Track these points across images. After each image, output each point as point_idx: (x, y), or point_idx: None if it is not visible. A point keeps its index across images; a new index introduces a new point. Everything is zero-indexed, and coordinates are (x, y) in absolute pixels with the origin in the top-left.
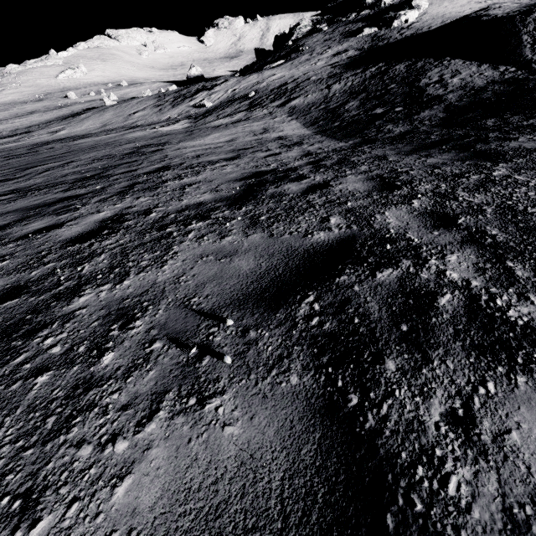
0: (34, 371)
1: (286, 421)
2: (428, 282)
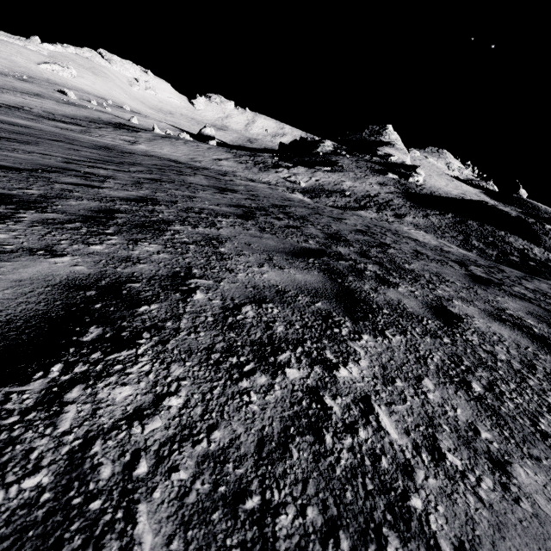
0: None
1: None
2: None
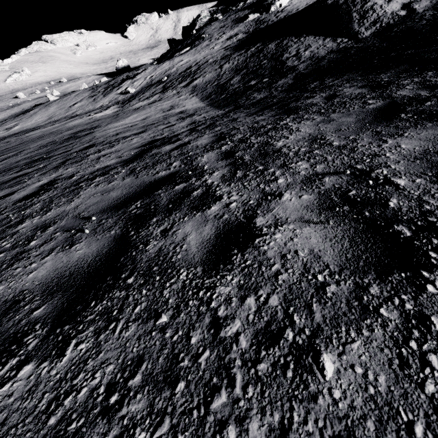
0: None
1: (102, 244)
2: (196, 186)
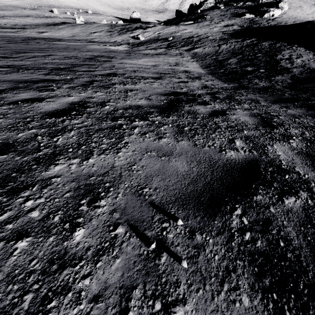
0: (15, 233)
1: None
2: None
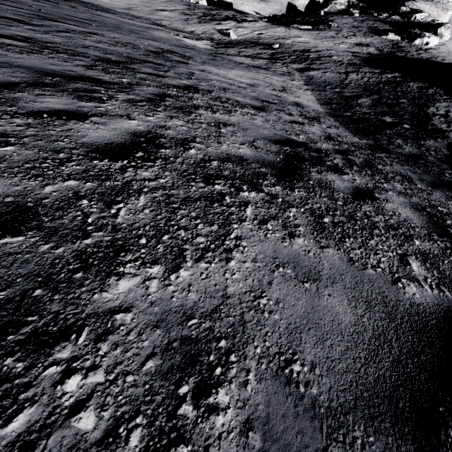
0: None
1: None
2: None
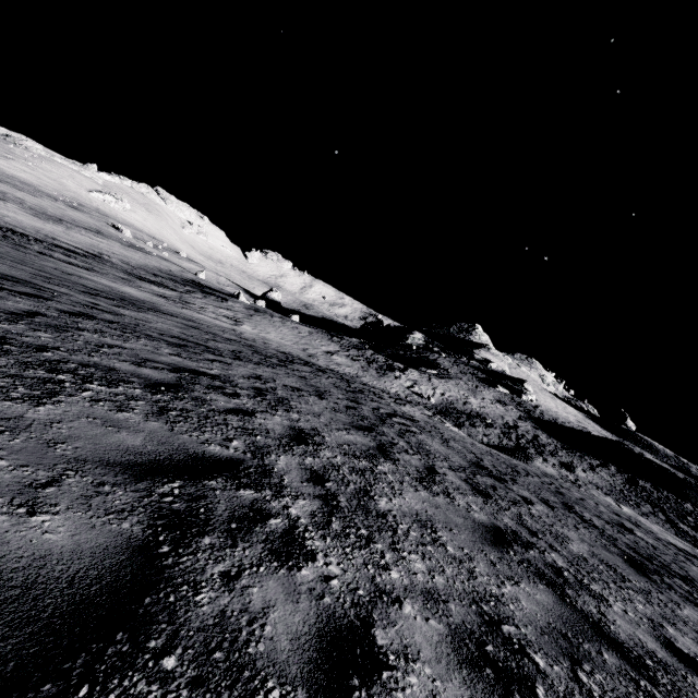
0: None
1: None
2: None
